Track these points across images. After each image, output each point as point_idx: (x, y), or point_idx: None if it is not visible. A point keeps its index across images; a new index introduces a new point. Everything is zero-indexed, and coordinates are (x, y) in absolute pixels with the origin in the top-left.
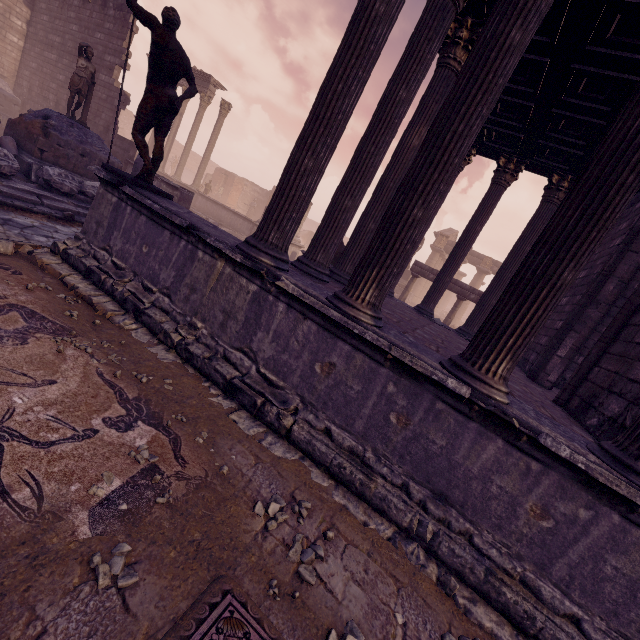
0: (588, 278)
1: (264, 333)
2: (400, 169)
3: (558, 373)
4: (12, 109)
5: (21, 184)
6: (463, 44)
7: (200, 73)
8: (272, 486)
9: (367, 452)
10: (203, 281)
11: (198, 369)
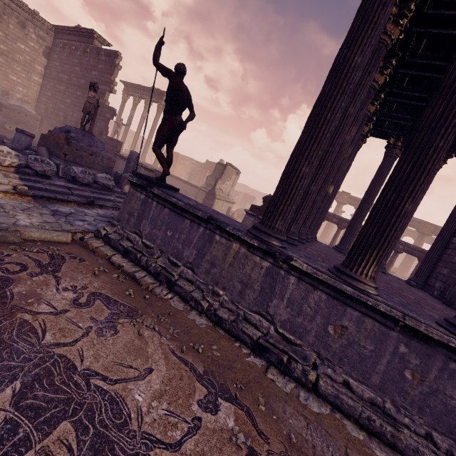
0: None
1: (279, 300)
2: (337, 157)
3: None
4: (35, 123)
5: (57, 181)
6: (379, 69)
7: (157, 90)
8: (330, 448)
9: (386, 403)
10: (221, 258)
11: (227, 330)
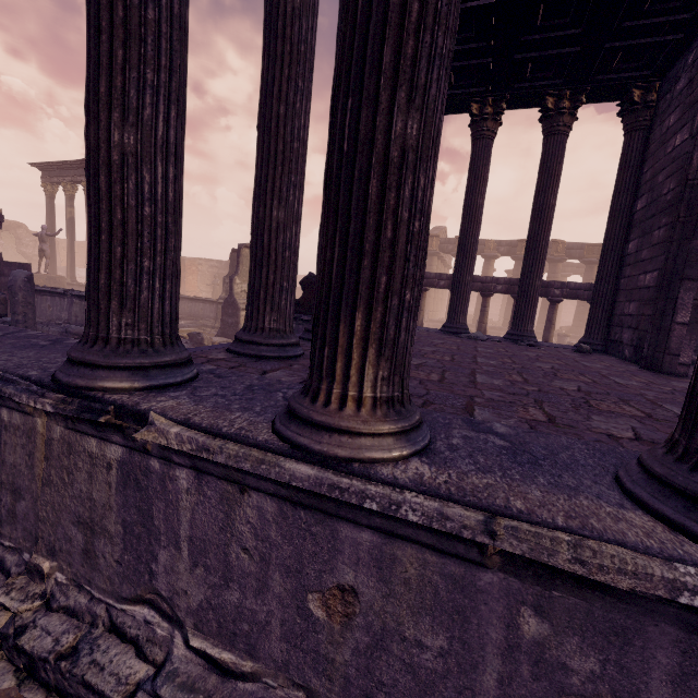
0: (656, 204)
1: (170, 550)
2: None
3: (691, 348)
4: None
5: None
6: None
7: None
8: None
9: None
10: (25, 469)
11: (54, 689)
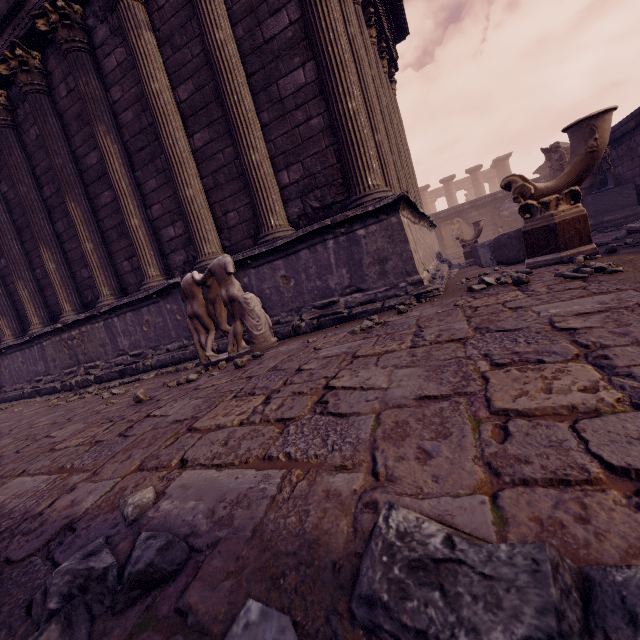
0: None
1: None
2: None
3: None
4: None
5: None
6: None
7: None
8: None
9: None
10: None
11: None
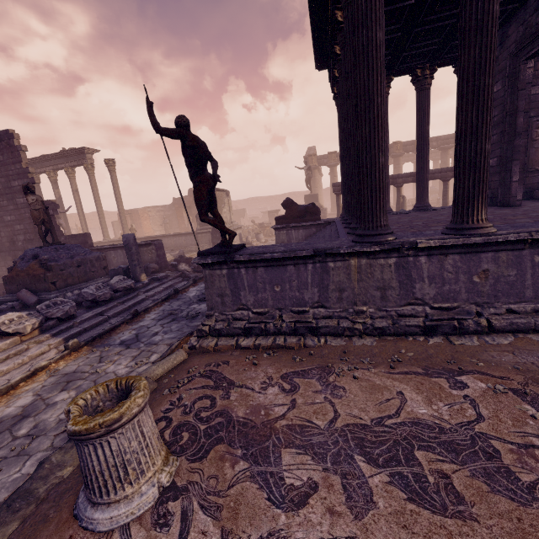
0: None
1: (420, 283)
2: None
3: (521, 192)
4: None
5: (83, 315)
6: None
7: (72, 150)
8: None
9: None
10: (346, 280)
11: (393, 334)
